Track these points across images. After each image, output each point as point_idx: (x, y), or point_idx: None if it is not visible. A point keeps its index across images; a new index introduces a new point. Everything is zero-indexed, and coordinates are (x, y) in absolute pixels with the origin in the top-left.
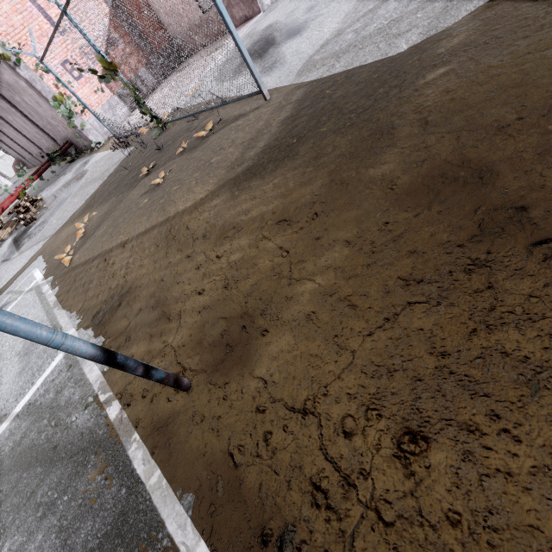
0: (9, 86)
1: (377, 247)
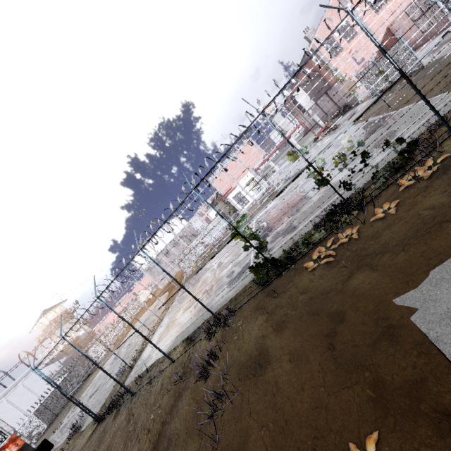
0: (334, 89)
1: (421, 85)
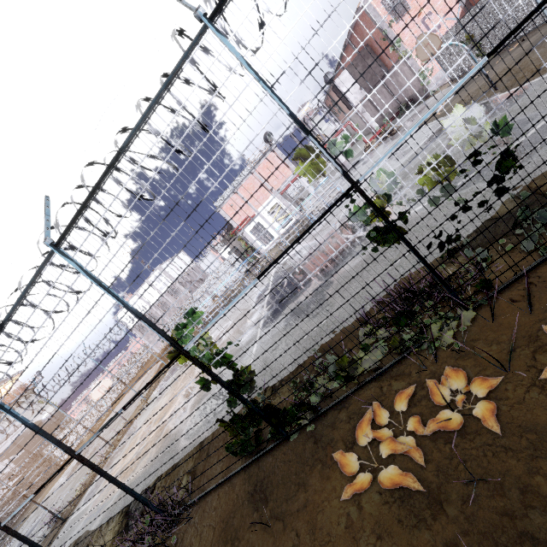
0: (394, 74)
1: None
